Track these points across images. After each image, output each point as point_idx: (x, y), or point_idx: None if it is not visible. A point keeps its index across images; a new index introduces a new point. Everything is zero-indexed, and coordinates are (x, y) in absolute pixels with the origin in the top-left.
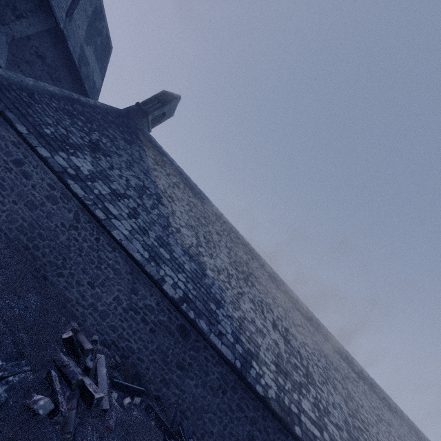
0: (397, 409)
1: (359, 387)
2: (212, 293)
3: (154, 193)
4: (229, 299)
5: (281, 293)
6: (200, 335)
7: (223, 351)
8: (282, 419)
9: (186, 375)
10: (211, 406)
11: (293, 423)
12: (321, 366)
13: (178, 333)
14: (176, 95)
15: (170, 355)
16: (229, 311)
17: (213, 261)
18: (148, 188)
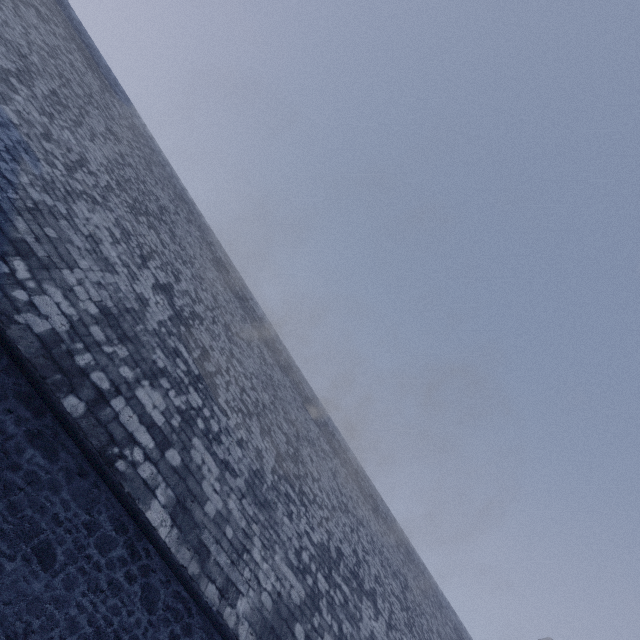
0: (389, 516)
1: (327, 462)
2: None
3: None
4: (41, 174)
5: (229, 291)
6: None
7: None
8: (30, 368)
9: None
10: None
11: (67, 389)
12: (254, 397)
13: None
14: None
15: None
16: (14, 176)
17: (47, 122)
18: None
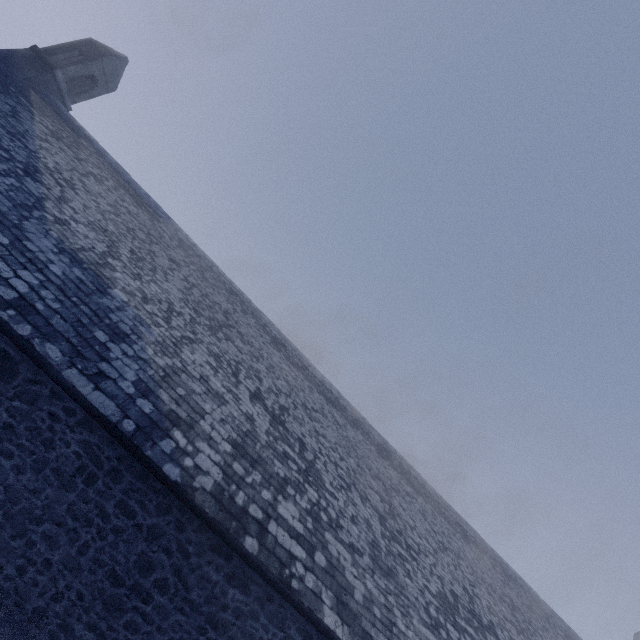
0: (477, 538)
1: (414, 505)
2: (111, 319)
3: (23, 161)
4: (156, 338)
5: (292, 367)
6: (44, 373)
7: (93, 399)
8: (217, 524)
9: None
10: (54, 508)
11: (243, 532)
12: (345, 467)
13: None
14: (118, 53)
15: None
16: (144, 353)
17: (140, 284)
18: (8, 150)
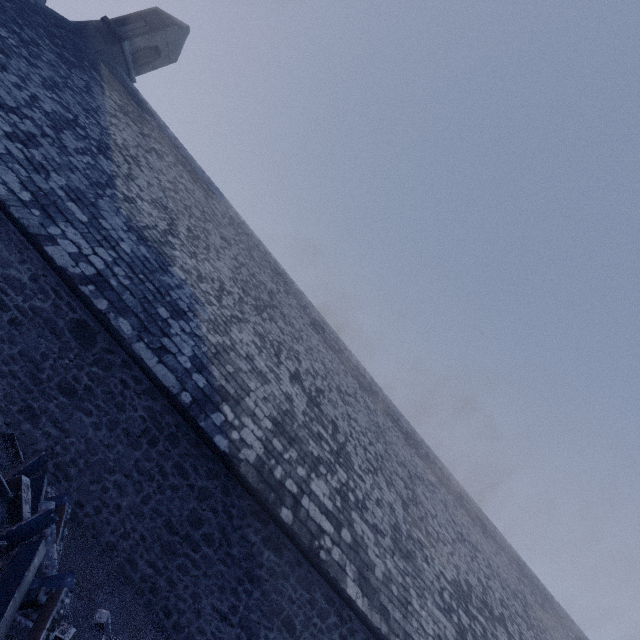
0: (496, 534)
1: (437, 494)
2: (171, 296)
3: (96, 139)
4: (209, 316)
5: (329, 350)
6: (117, 344)
7: (158, 372)
8: (258, 494)
9: (77, 407)
10: (123, 462)
11: (279, 503)
12: (373, 451)
13: (71, 335)
14: (181, 22)
15: (48, 368)
16: (199, 330)
17: (195, 263)
18: (84, 128)
